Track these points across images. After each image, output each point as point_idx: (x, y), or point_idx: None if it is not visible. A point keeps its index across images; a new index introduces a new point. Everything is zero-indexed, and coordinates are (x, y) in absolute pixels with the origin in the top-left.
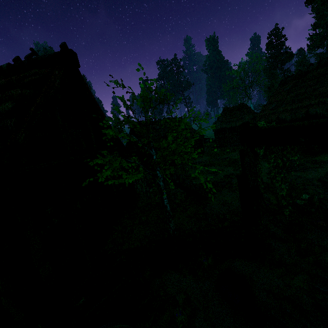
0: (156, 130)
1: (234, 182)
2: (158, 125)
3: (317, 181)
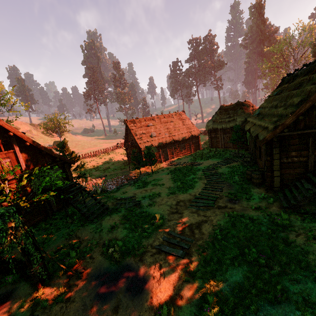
0: (147, 127)
1: (144, 204)
2: (152, 121)
3: (181, 228)
